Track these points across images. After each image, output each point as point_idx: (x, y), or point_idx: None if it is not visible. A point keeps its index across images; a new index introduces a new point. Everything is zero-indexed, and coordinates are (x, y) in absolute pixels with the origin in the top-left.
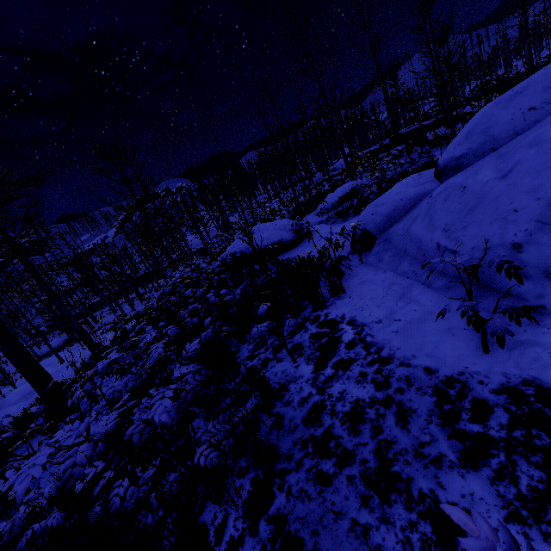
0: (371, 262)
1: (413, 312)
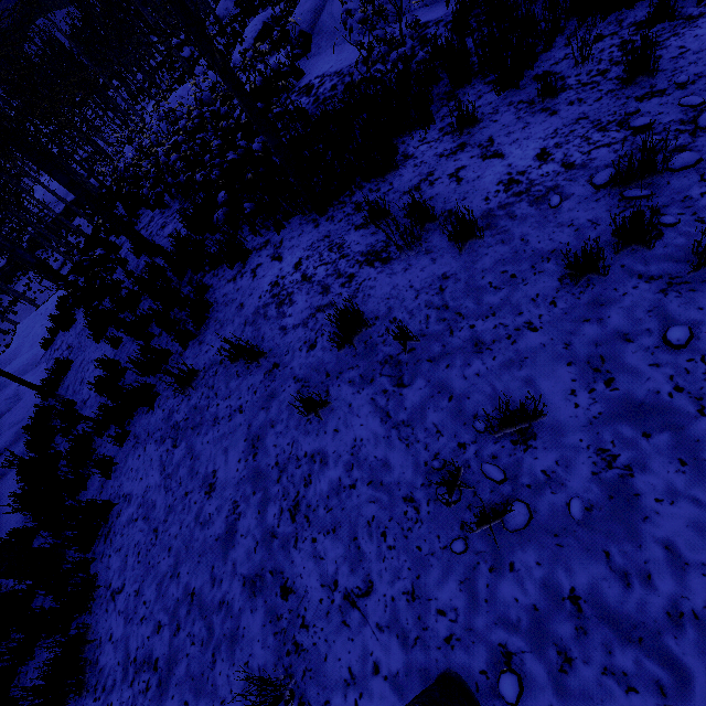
0: (314, 53)
1: (347, 53)
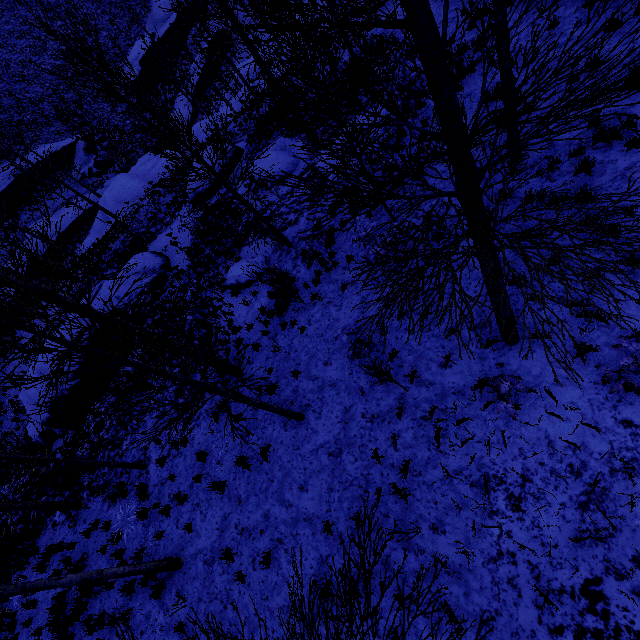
0: None
1: None
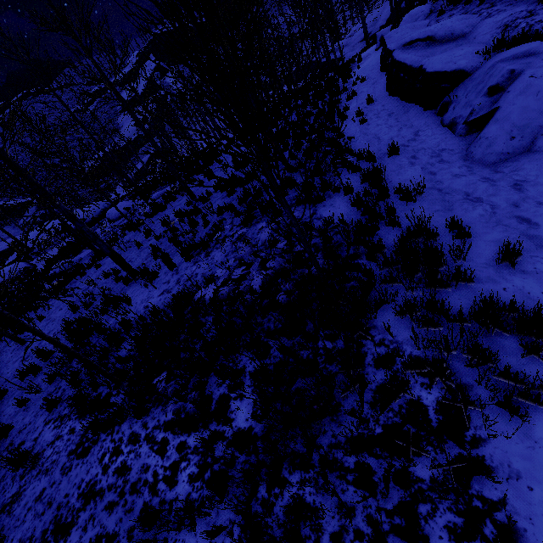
0: None
1: None
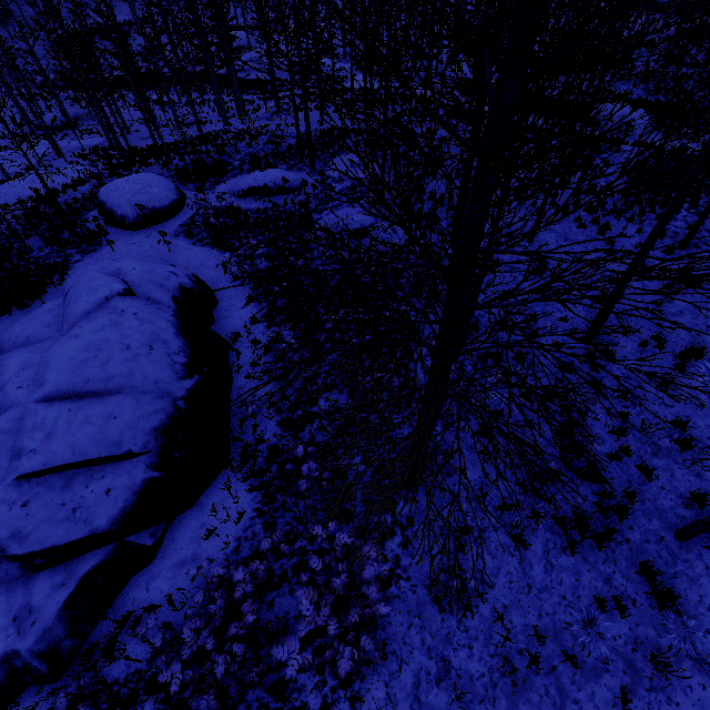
0: None
1: None
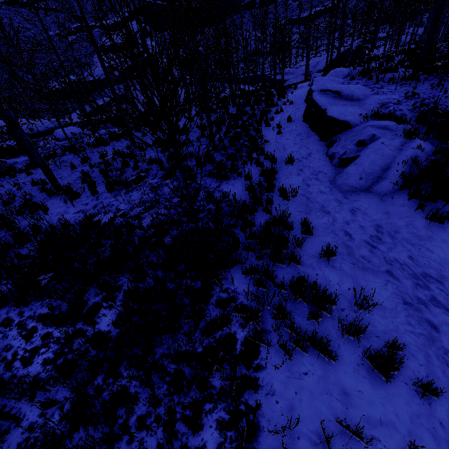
0: None
1: None
